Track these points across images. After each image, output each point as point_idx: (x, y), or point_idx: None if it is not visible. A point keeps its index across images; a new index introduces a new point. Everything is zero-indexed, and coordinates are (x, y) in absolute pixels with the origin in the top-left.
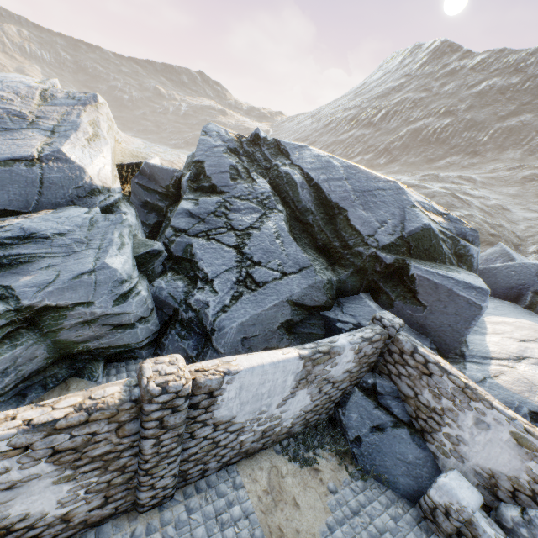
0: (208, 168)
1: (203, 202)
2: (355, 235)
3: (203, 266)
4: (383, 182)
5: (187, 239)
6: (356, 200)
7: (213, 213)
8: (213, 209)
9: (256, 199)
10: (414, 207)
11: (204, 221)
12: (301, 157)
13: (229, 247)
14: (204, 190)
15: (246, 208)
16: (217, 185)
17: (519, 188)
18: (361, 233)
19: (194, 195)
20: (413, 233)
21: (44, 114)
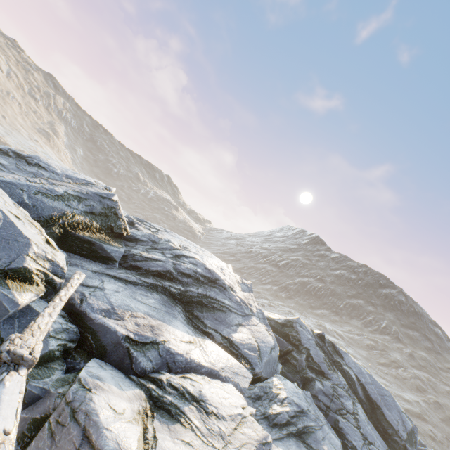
0: (314, 356)
1: (325, 384)
2: (391, 427)
3: (351, 439)
4: (385, 390)
5: (334, 414)
6: (381, 401)
7: (333, 395)
8: (331, 392)
9: (344, 388)
10: (402, 412)
11: (333, 401)
12: (349, 361)
13: (355, 427)
14: (314, 370)
15: (344, 395)
16: (325, 372)
17: (367, 353)
18: (394, 428)
19: (314, 374)
20: (409, 431)
21: (248, 301)
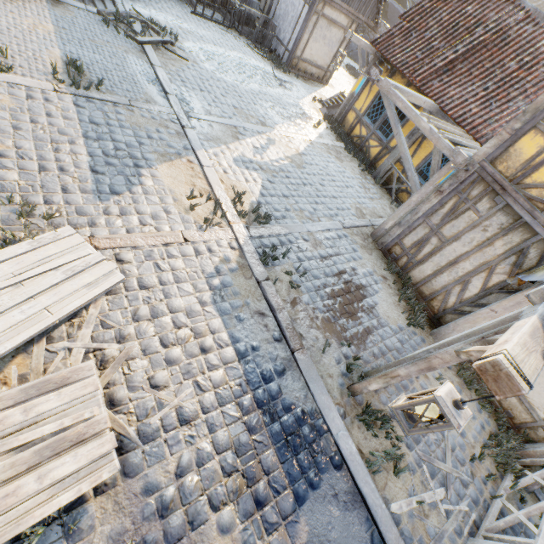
0: None
1: None
2: None
3: None
4: None
5: None
6: None
7: None
8: None
9: None
10: None
11: None
12: None
13: None
14: None
15: None
16: None
17: None
18: None
19: None
20: None
21: None
